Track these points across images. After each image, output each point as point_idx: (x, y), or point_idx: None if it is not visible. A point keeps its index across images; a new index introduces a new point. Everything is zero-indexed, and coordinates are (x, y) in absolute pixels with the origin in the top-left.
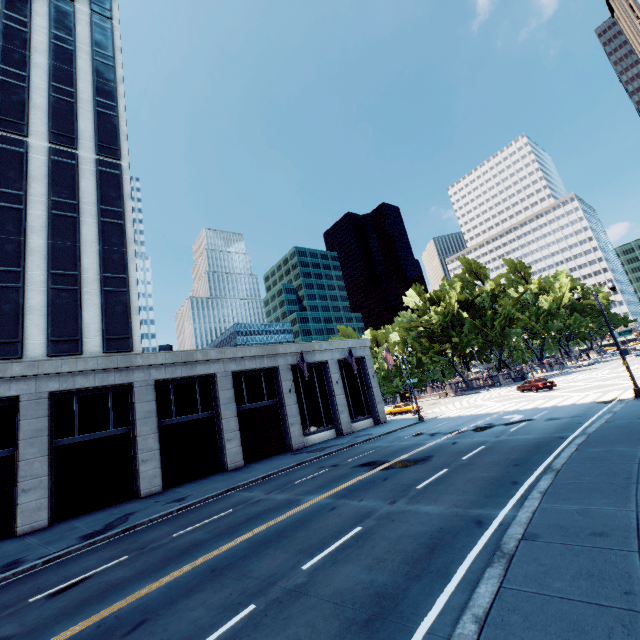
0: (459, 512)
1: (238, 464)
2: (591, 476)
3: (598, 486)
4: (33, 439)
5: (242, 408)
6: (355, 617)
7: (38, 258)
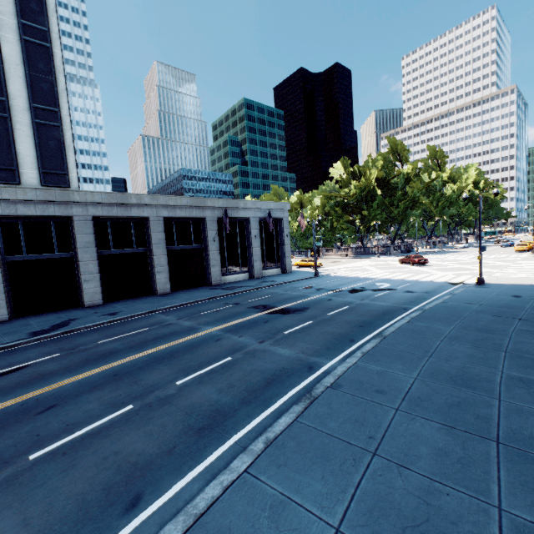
0: (302, 358)
1: (166, 291)
2: (404, 345)
3: (403, 354)
4: None
5: (172, 248)
6: (194, 425)
7: None
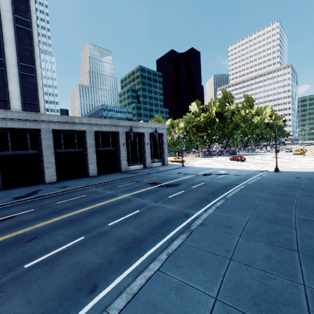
0: (181, 210)
1: (94, 174)
2: (239, 203)
3: (239, 208)
4: None
5: (98, 149)
6: (123, 247)
7: None
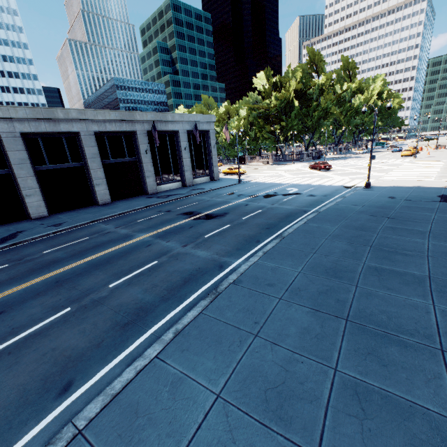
0: (216, 258)
1: (107, 201)
2: (297, 244)
3: (295, 252)
4: None
5: (107, 162)
6: (121, 321)
7: None
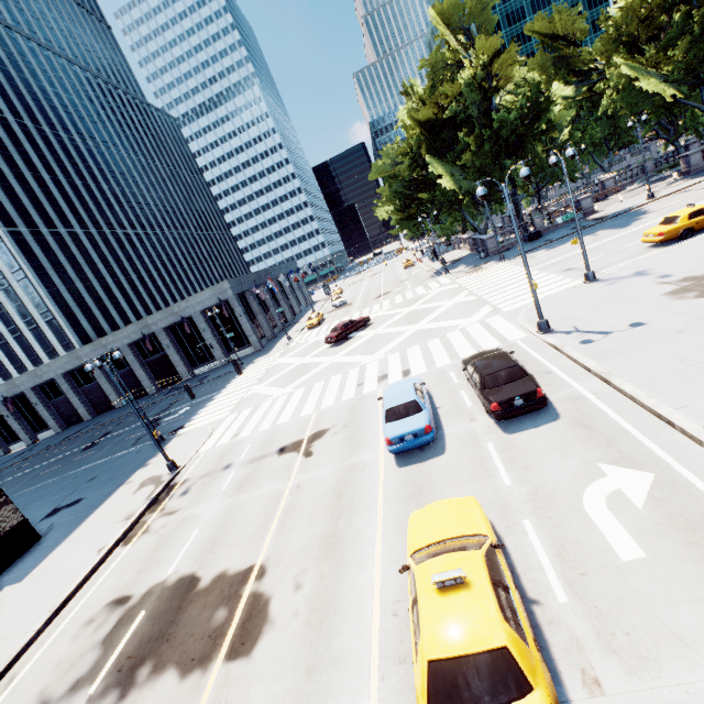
0: None
1: (153, 392)
2: None
3: None
4: (69, 392)
5: (149, 360)
6: None
7: (17, 317)
